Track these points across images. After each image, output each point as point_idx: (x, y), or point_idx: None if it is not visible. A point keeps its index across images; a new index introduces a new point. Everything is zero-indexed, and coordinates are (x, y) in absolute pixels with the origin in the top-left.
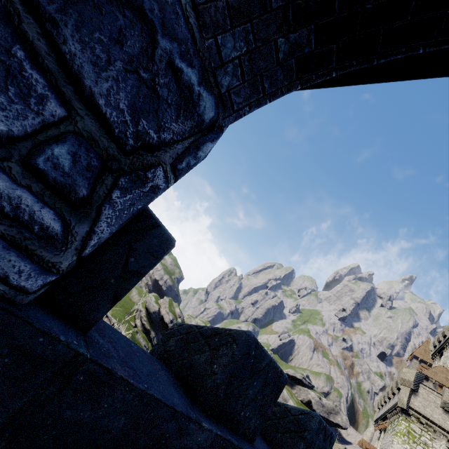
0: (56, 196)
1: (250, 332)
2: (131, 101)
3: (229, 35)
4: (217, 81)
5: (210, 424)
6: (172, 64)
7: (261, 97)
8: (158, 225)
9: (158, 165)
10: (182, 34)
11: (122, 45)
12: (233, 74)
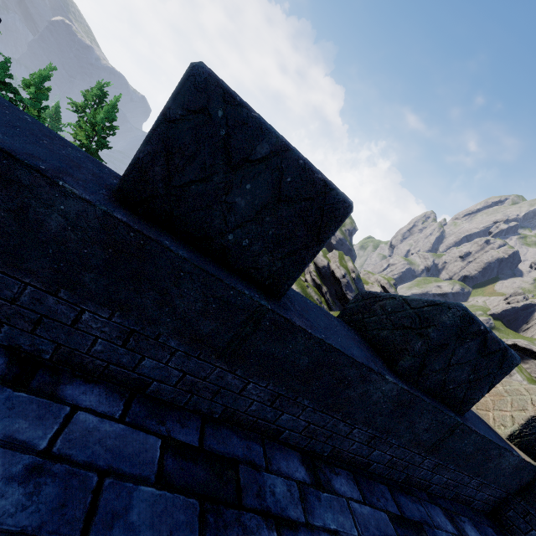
0: None
1: (198, 63)
2: None
3: None
4: None
5: (103, 203)
6: None
7: None
8: None
9: None
10: None
11: None
12: None
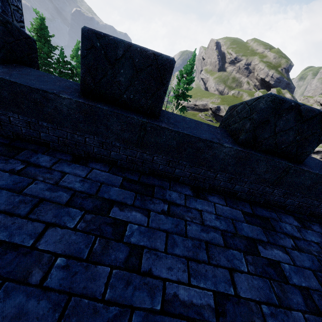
0: None
1: (83, 27)
2: None
3: None
4: None
5: (75, 98)
6: None
7: None
8: None
9: None
10: None
11: None
12: None
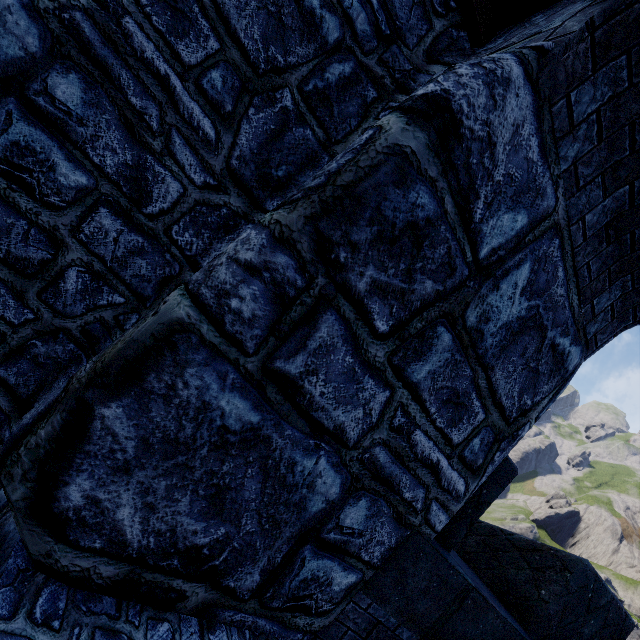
0: (467, 469)
1: (587, 562)
2: (520, 387)
3: (605, 292)
4: (585, 332)
5: None
6: (552, 344)
7: (629, 324)
8: (505, 458)
9: (526, 422)
10: (564, 318)
11: (523, 355)
12: (602, 319)
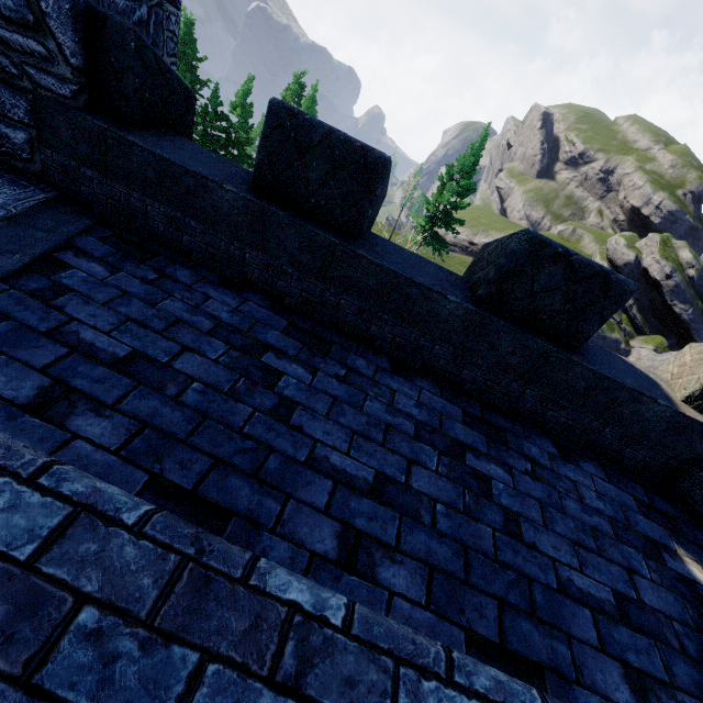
0: (26, 29)
1: (272, 99)
2: None
3: None
4: None
5: (243, 193)
6: None
7: None
8: (107, 17)
9: None
10: None
11: None
12: None
